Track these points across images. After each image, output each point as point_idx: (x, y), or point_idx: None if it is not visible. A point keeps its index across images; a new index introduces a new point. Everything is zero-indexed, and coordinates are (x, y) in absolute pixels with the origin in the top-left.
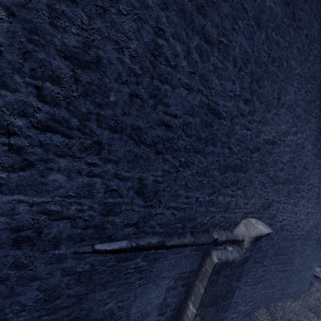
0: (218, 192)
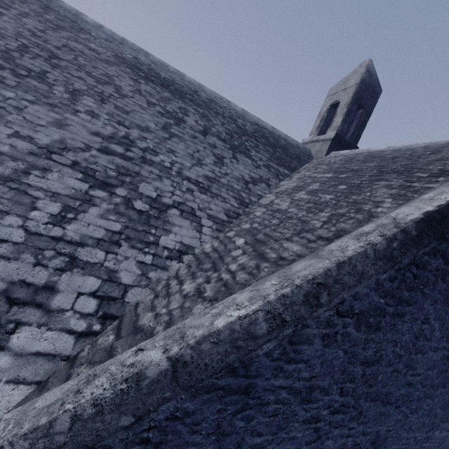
0: (435, 428)
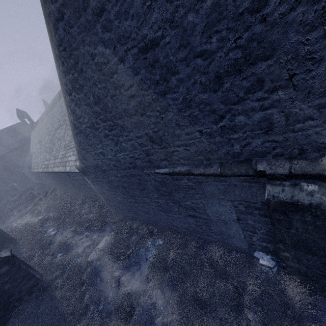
0: (229, 114)
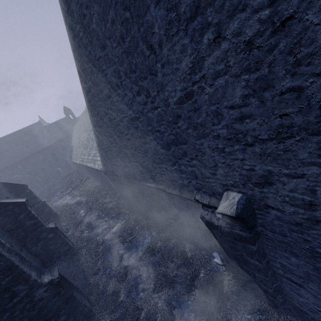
0: (177, 163)
